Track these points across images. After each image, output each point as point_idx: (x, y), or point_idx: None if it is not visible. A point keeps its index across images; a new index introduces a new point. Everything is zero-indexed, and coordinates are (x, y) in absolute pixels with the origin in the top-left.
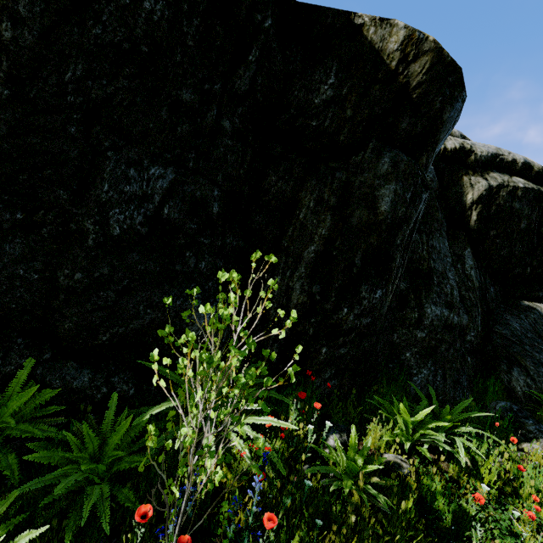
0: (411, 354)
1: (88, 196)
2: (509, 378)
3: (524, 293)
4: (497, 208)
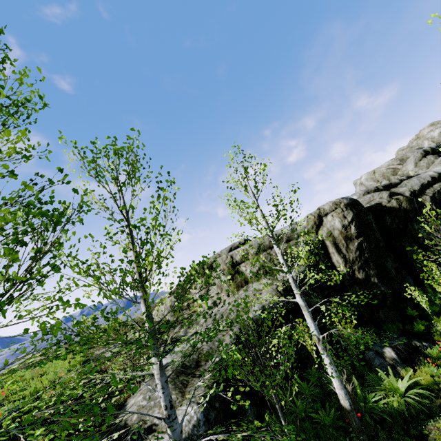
0: None
1: (388, 271)
2: None
3: None
4: (438, 200)
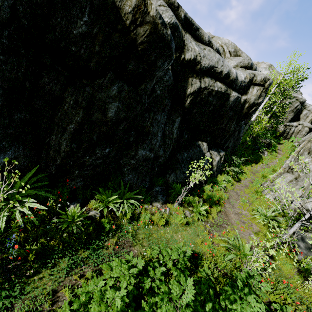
0: (127, 169)
1: None
2: (169, 177)
3: (202, 138)
4: (200, 99)
